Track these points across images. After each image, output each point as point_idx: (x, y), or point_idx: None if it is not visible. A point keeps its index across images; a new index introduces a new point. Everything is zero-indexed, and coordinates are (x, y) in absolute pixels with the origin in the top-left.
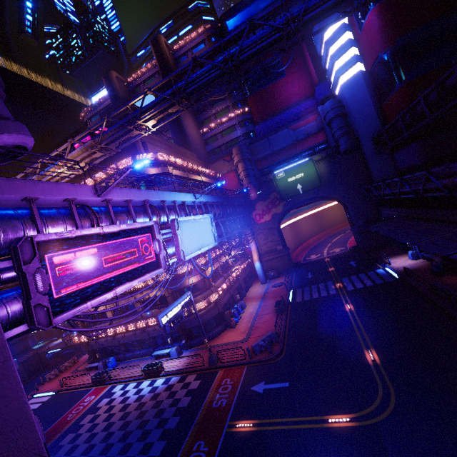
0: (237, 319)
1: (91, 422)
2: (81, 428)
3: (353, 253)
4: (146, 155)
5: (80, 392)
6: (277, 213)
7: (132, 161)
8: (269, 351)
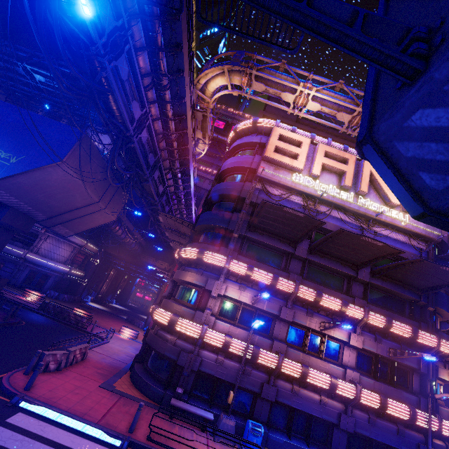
0: None
1: None
2: None
3: None
4: None
5: None
6: None
7: None
8: None
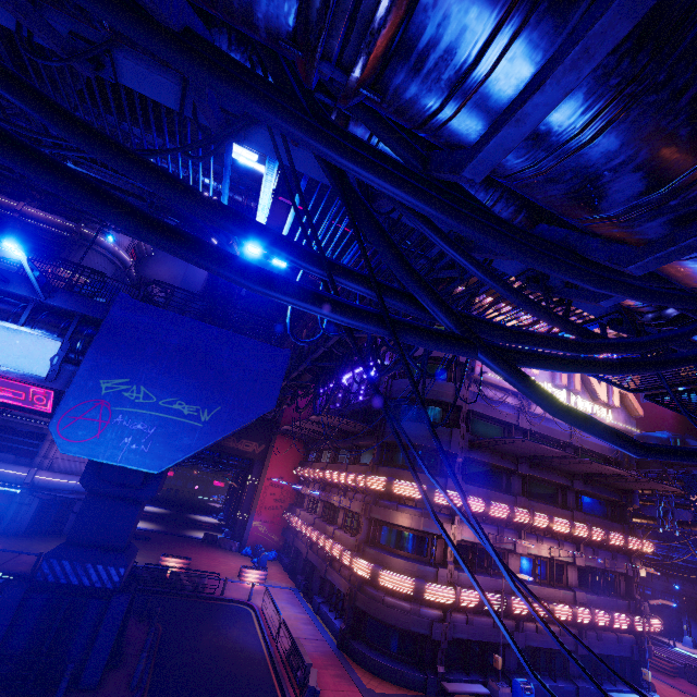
0: None
1: None
2: None
3: None
4: None
5: None
6: None
7: None
8: None
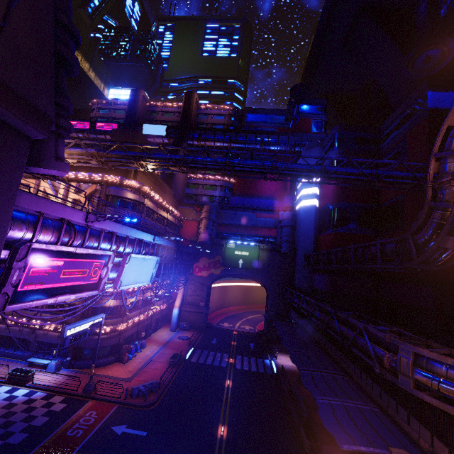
0: (131, 356)
1: None
2: None
3: (257, 336)
4: (133, 181)
5: None
6: (214, 273)
7: (119, 180)
8: (145, 398)
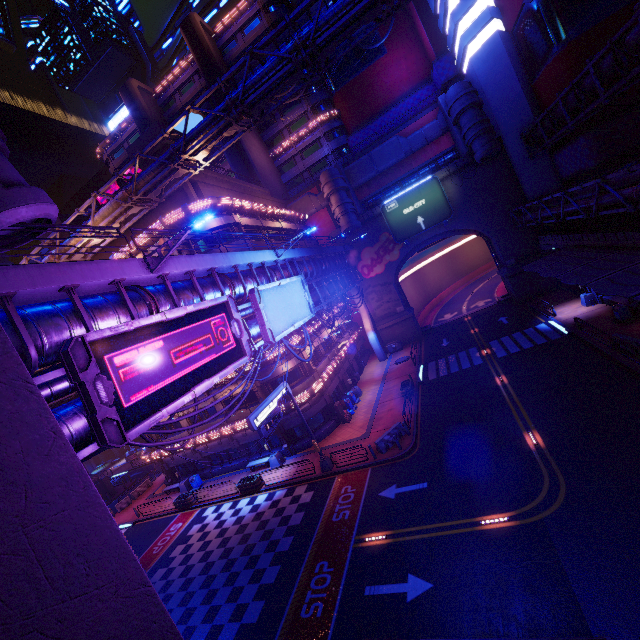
0: (352, 411)
1: (183, 553)
2: (173, 561)
3: (504, 305)
4: (200, 202)
5: (162, 520)
6: (392, 261)
7: (182, 212)
8: (398, 447)
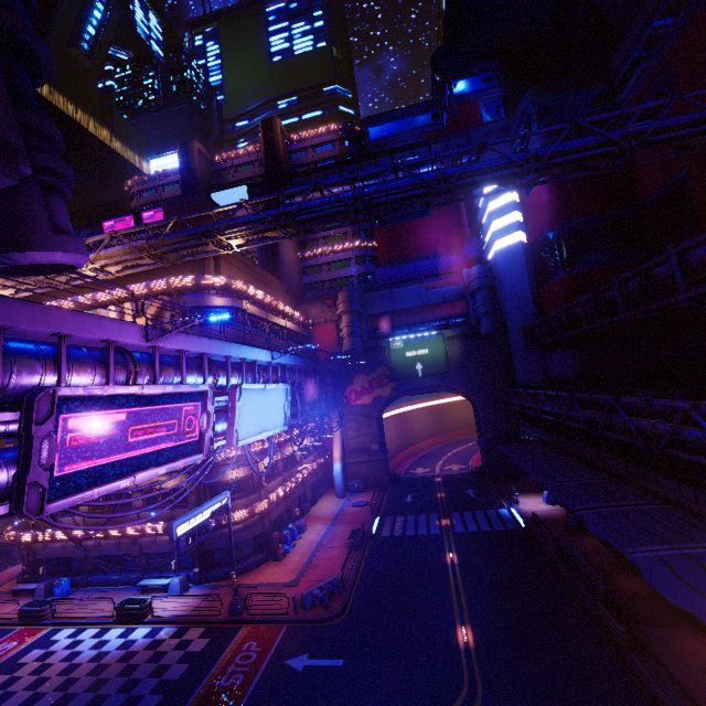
0: (288, 547)
1: (1, 688)
2: None
3: (475, 476)
4: (216, 277)
5: None
6: (382, 396)
7: (194, 280)
8: (326, 607)
